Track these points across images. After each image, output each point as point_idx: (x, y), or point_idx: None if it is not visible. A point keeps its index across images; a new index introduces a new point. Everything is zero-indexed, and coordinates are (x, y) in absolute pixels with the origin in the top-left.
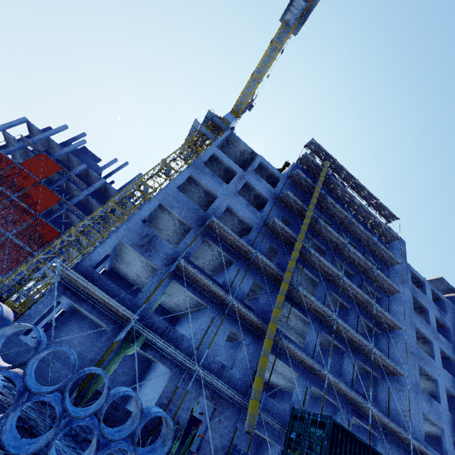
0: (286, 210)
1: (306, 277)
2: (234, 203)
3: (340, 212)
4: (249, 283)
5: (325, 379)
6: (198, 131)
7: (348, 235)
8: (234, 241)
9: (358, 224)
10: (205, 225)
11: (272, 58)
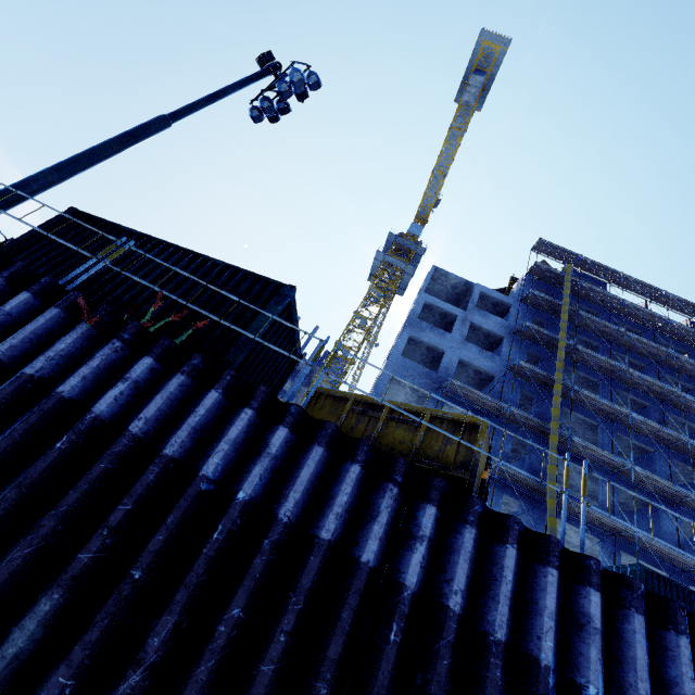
0: (529, 343)
1: (579, 422)
2: (465, 354)
3: (605, 327)
4: (509, 442)
5: (637, 542)
6: (383, 263)
7: (625, 356)
8: (480, 399)
9: (637, 336)
10: (442, 388)
11: (455, 145)
